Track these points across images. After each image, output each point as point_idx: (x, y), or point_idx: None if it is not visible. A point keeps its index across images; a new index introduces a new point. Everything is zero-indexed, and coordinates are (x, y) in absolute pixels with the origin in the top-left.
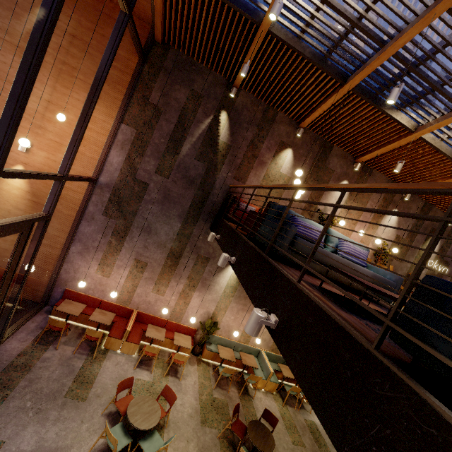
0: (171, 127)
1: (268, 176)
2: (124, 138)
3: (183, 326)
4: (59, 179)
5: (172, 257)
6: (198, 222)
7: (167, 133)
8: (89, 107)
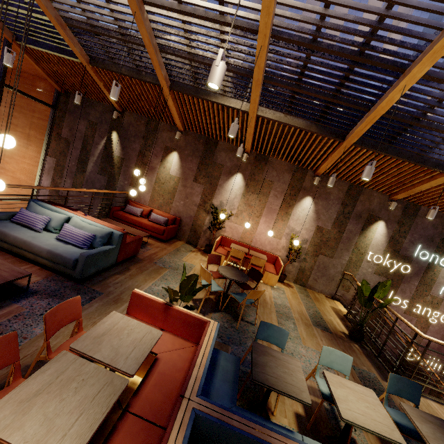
0: (78, 152)
1: (159, 179)
2: (49, 166)
3: None
4: None
5: None
6: None
7: (76, 157)
8: None
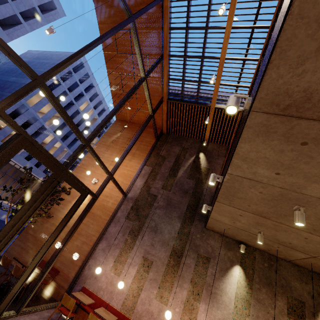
0: (171, 164)
1: None
2: (145, 172)
3: None
4: (109, 173)
5: (174, 256)
6: (194, 221)
7: (169, 167)
8: (131, 145)
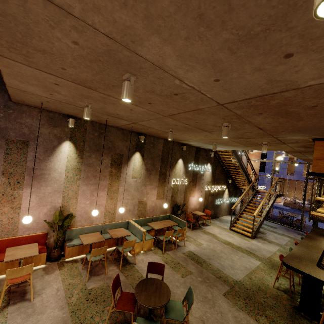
0: None
1: None
2: None
3: (23, 238)
4: None
5: None
6: None
7: None
8: None
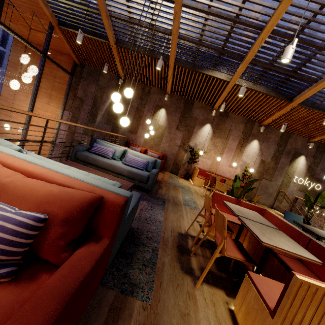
0: (90, 108)
1: None
2: (66, 118)
3: None
4: (19, 141)
5: None
6: None
7: (88, 111)
8: (31, 104)
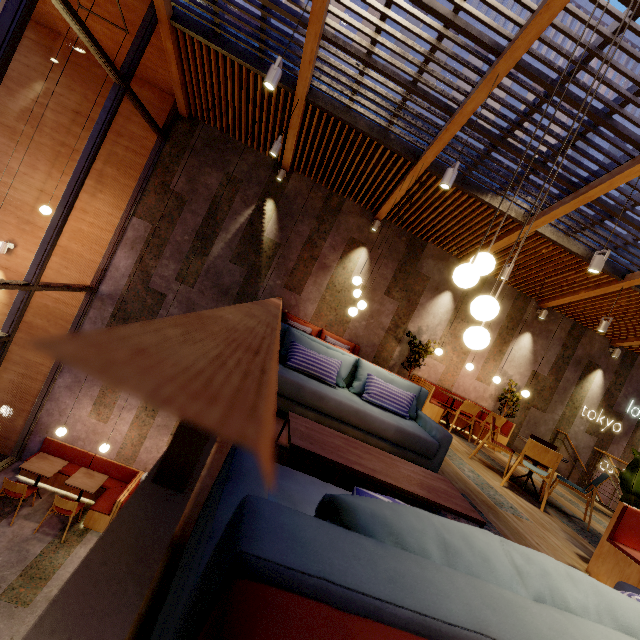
0: (199, 220)
1: (333, 284)
2: (136, 235)
3: None
4: (22, 289)
5: None
6: None
7: (193, 228)
8: (69, 198)
